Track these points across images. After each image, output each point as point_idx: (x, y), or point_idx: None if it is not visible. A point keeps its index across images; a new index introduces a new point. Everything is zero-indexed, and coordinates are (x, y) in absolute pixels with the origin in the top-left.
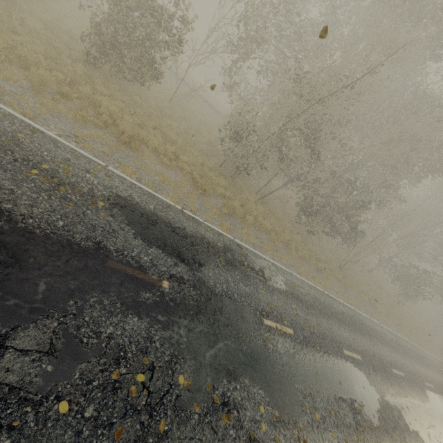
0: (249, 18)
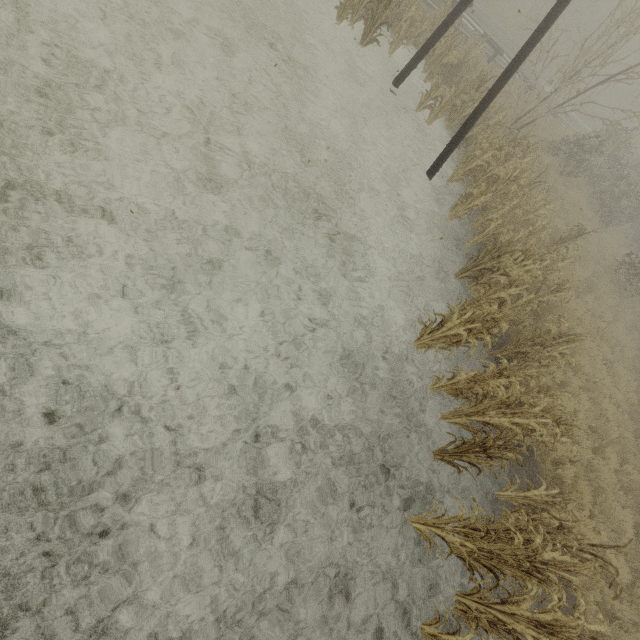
0: None
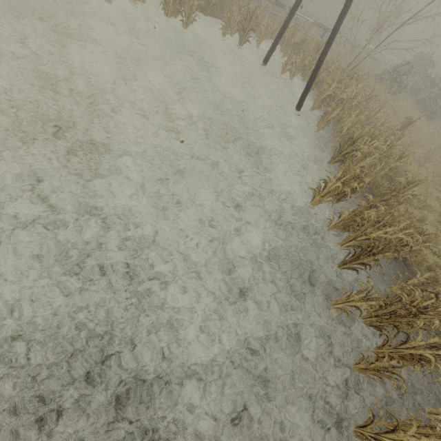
0: None
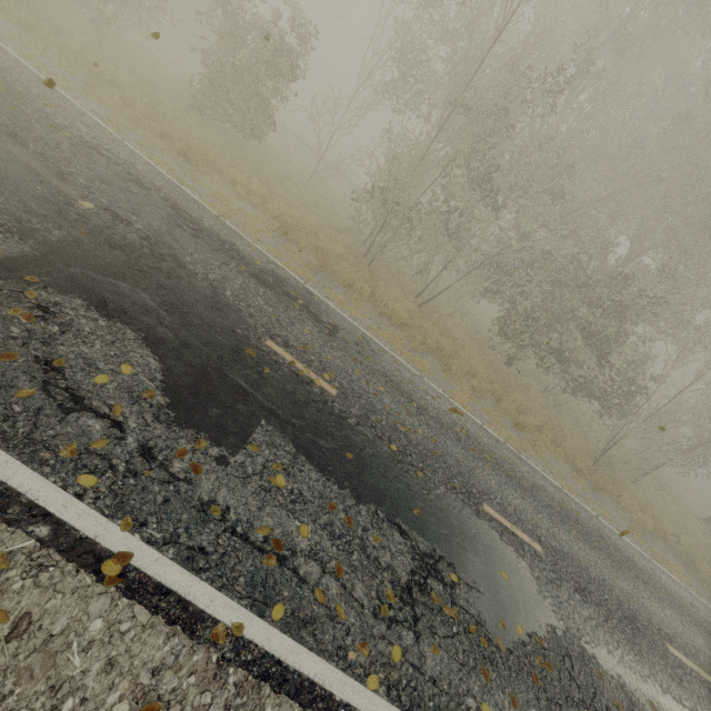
0: (408, 51)
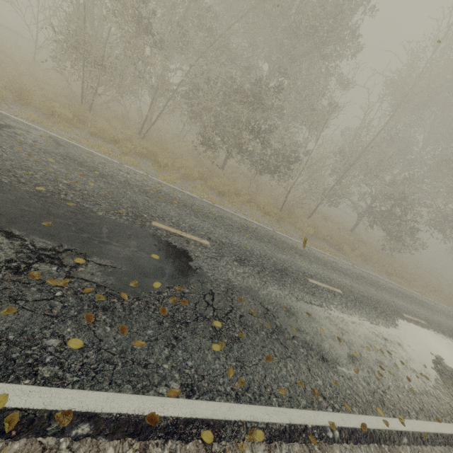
0: None
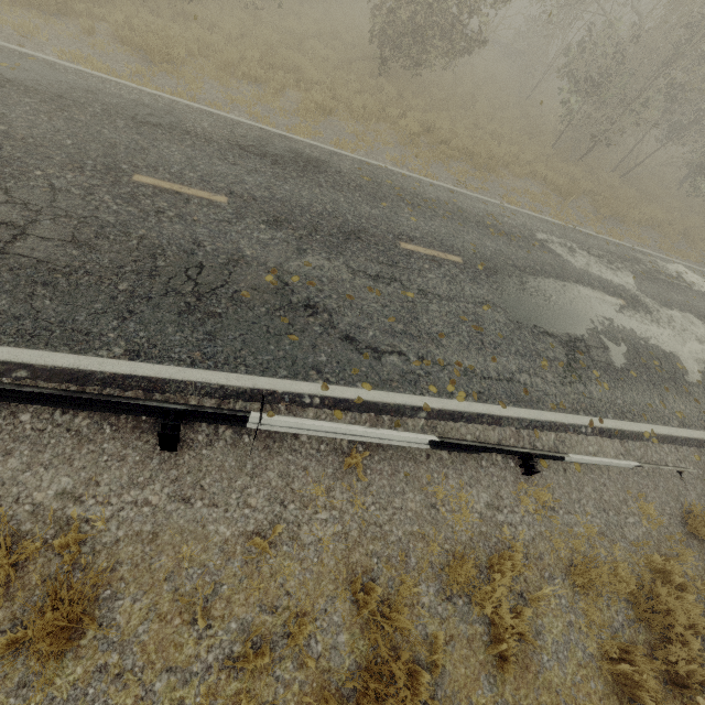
0: None
